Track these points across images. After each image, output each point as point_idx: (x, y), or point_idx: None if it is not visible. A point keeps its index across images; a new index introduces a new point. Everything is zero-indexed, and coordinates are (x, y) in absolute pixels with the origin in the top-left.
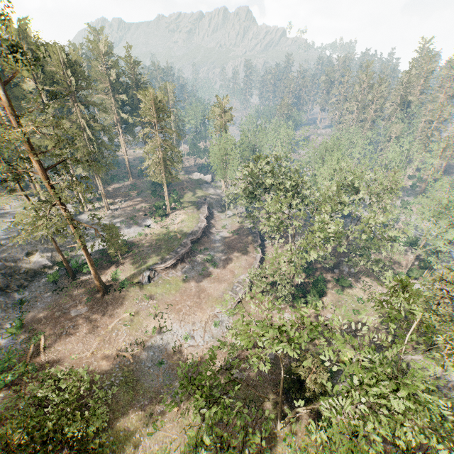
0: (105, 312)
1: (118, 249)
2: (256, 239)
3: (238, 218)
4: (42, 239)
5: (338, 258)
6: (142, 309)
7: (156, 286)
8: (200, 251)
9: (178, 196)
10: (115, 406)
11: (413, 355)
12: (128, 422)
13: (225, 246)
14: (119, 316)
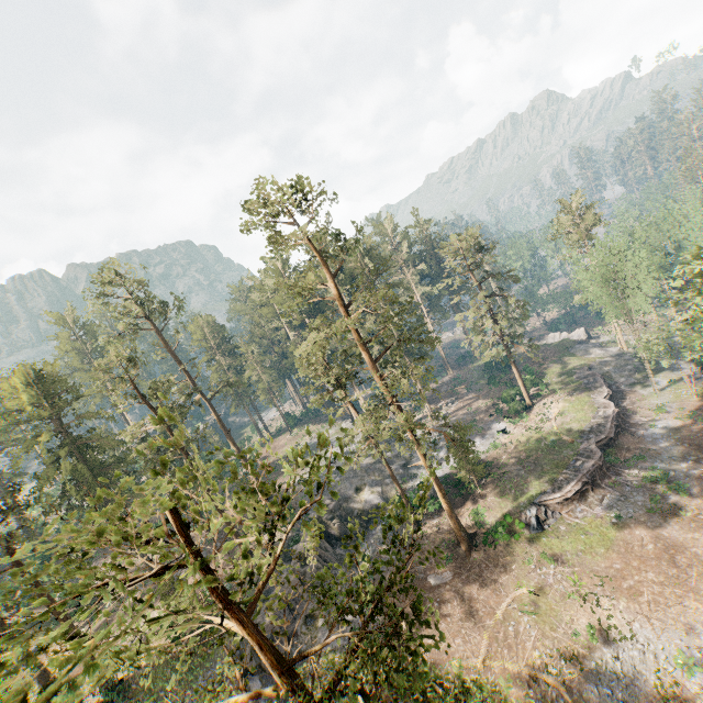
0: (481, 583)
1: (470, 470)
2: None
3: (690, 384)
4: (367, 469)
5: None
6: (548, 583)
7: (558, 538)
8: (626, 463)
9: (535, 376)
10: None
11: None
12: None
13: (686, 447)
14: (508, 592)
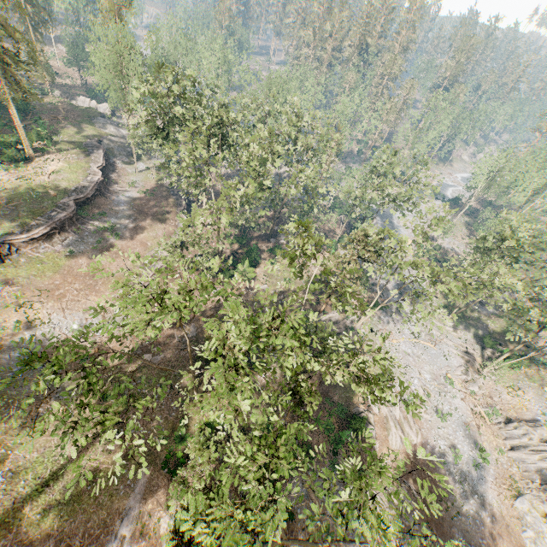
0: None
1: None
2: (179, 203)
3: (153, 172)
4: None
5: (274, 226)
6: None
7: (17, 267)
8: (93, 217)
9: (49, 132)
10: None
11: (331, 313)
12: None
13: (135, 211)
14: None
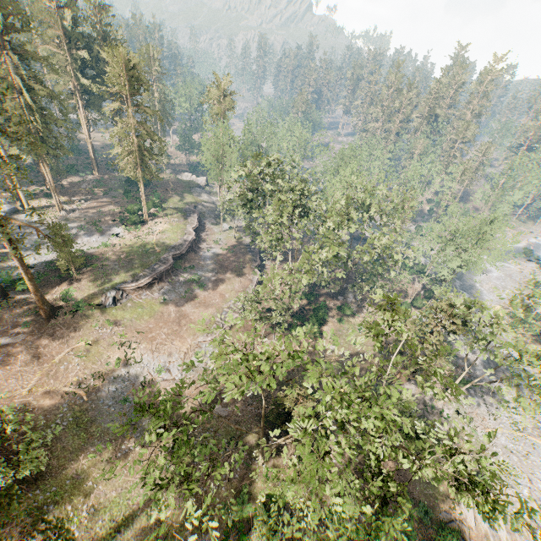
0: (50, 340)
1: (71, 261)
2: (255, 259)
3: (235, 232)
4: None
5: (343, 284)
6: (104, 337)
7: (124, 310)
8: (184, 269)
9: (160, 200)
10: (61, 452)
11: (406, 384)
12: (77, 469)
13: (217, 265)
14: (71, 345)
